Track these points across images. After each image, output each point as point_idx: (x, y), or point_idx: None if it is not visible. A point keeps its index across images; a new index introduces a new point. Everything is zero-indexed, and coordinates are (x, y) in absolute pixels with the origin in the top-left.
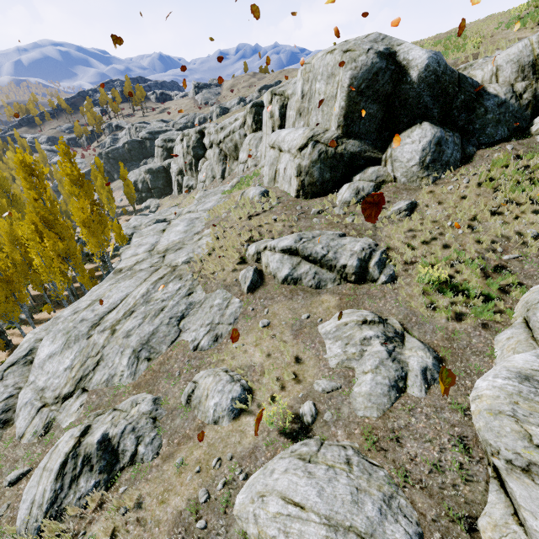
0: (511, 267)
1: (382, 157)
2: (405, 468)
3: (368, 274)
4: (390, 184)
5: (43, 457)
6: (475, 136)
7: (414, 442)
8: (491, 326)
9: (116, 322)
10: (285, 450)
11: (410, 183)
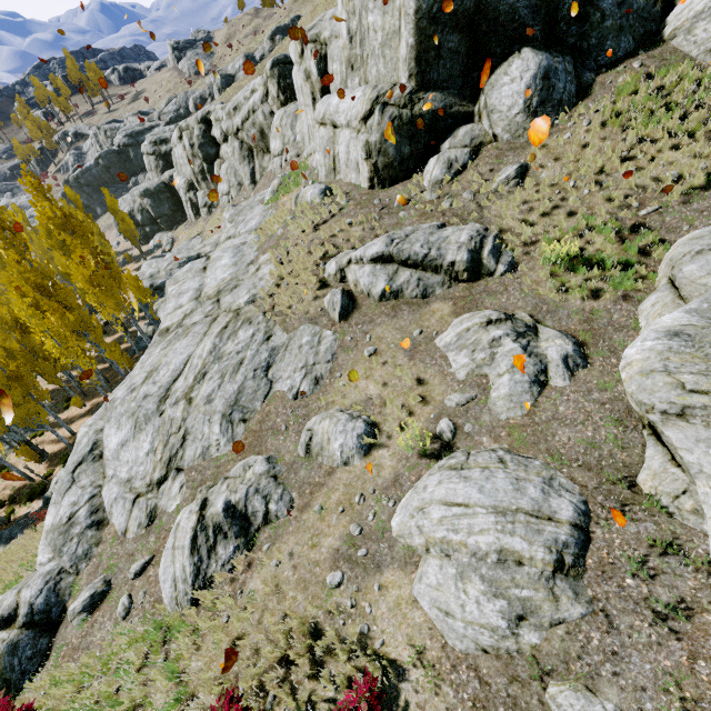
0: (650, 223)
1: (475, 110)
2: (560, 453)
3: (483, 268)
4: (490, 145)
5: (161, 544)
6: (592, 56)
7: (566, 428)
8: (633, 296)
9: (189, 390)
10: (430, 469)
11: (516, 139)
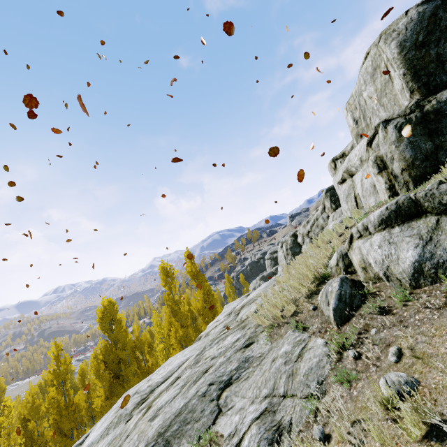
0: None
1: None
2: None
3: None
4: None
5: None
6: None
7: None
8: None
9: (157, 396)
10: None
11: None
